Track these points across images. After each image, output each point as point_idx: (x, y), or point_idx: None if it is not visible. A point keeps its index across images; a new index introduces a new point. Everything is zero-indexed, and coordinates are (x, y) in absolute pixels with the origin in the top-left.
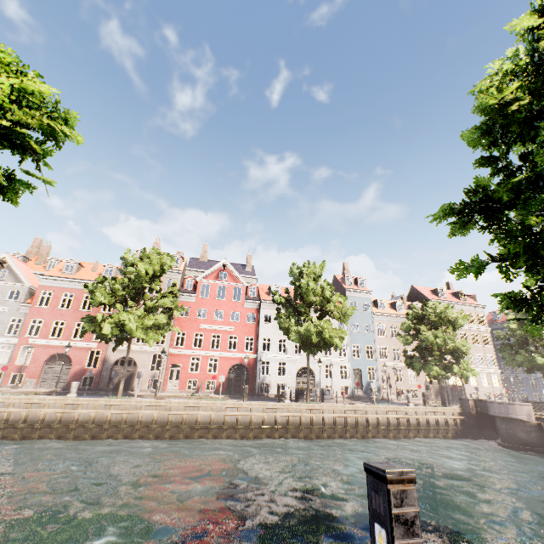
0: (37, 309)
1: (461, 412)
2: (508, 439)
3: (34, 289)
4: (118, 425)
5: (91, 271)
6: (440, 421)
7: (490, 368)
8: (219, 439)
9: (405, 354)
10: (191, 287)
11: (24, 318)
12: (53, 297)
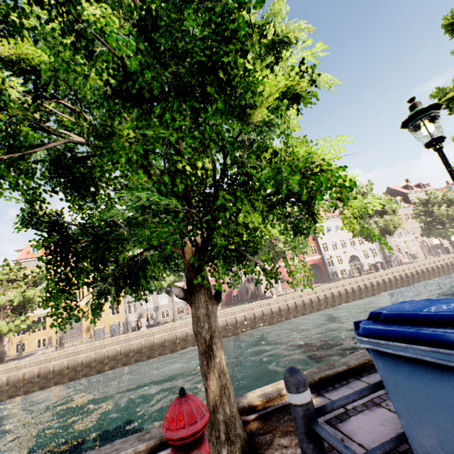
0: None
1: None
2: None
3: None
4: (312, 304)
5: None
6: None
7: None
8: (362, 298)
9: (422, 228)
10: None
11: None
12: None
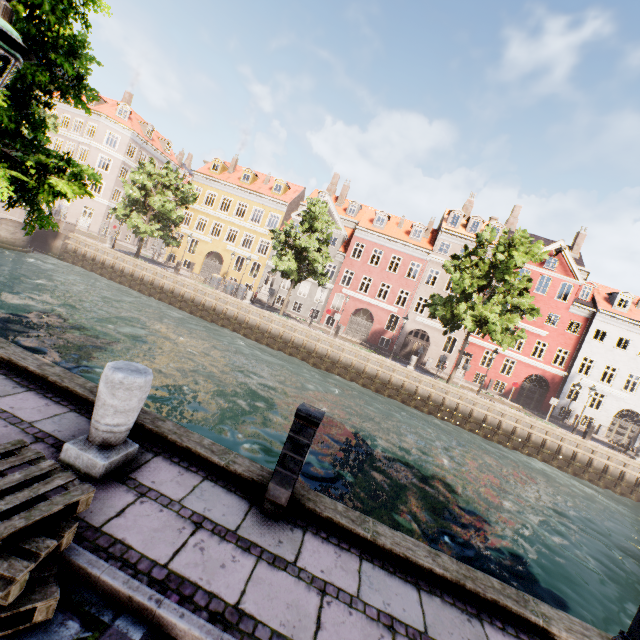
0: (350, 261)
1: None
2: None
3: (345, 237)
4: (453, 412)
5: (396, 227)
6: None
7: None
8: (548, 464)
9: None
10: None
11: (338, 266)
12: (365, 251)
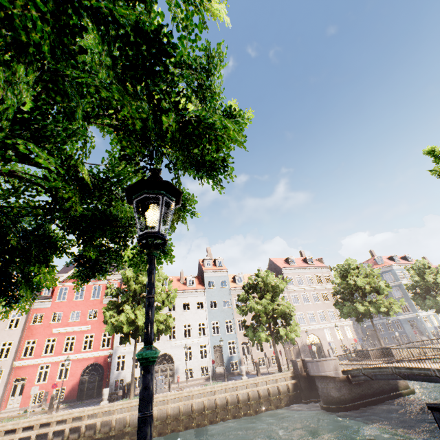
0: None
1: (293, 376)
2: (325, 399)
3: None
4: None
5: None
6: (273, 389)
7: (342, 321)
8: None
9: (245, 325)
10: (49, 293)
11: None
12: None
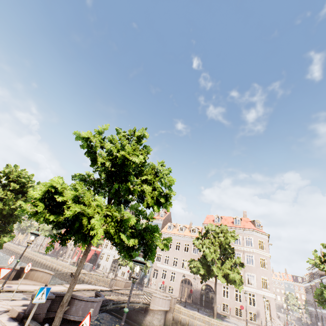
0: None
1: None
2: None
3: None
4: (28, 259)
5: None
6: None
7: (247, 286)
8: None
9: None
10: None
11: None
12: None
